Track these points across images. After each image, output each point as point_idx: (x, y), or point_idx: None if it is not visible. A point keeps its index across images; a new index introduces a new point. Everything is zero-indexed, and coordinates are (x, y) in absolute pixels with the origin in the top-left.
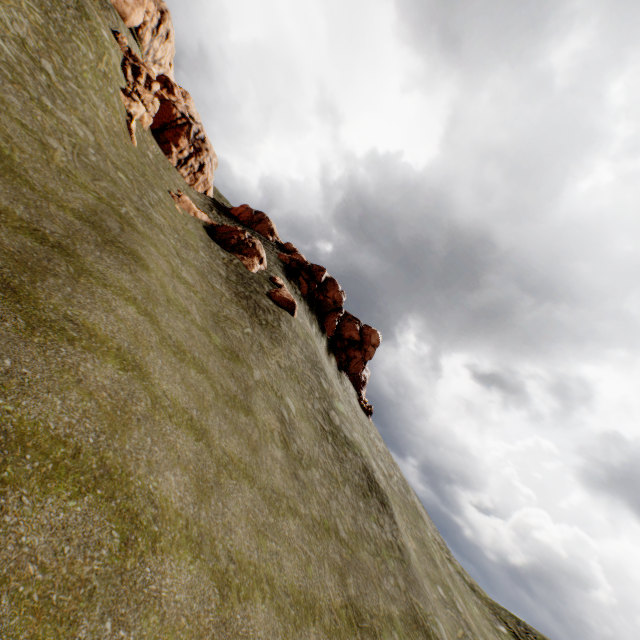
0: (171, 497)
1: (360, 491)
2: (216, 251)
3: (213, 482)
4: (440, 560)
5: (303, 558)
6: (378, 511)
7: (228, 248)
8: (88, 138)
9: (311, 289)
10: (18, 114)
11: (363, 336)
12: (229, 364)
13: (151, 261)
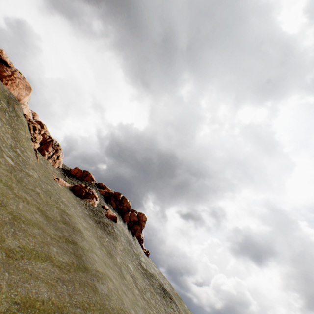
0: None
1: (162, 296)
2: (80, 202)
3: (135, 310)
4: None
5: None
6: (170, 302)
7: (82, 197)
8: (37, 176)
9: (117, 204)
10: (29, 186)
11: (139, 218)
12: (112, 259)
13: (80, 227)
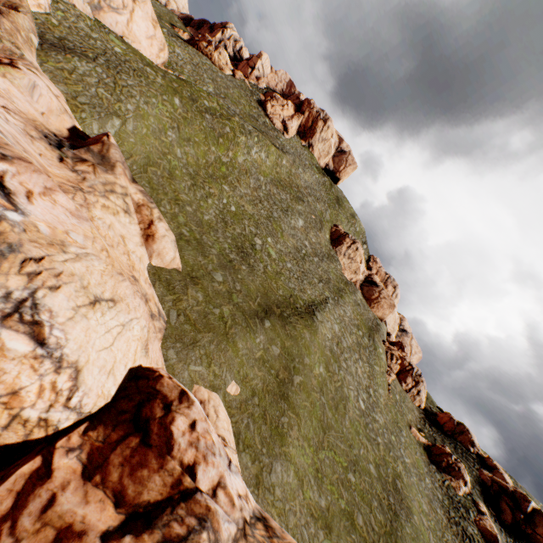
0: None
1: None
2: (433, 473)
3: None
4: None
5: None
6: None
7: (439, 468)
8: (382, 422)
9: (515, 517)
10: (372, 433)
11: None
12: None
13: (413, 505)
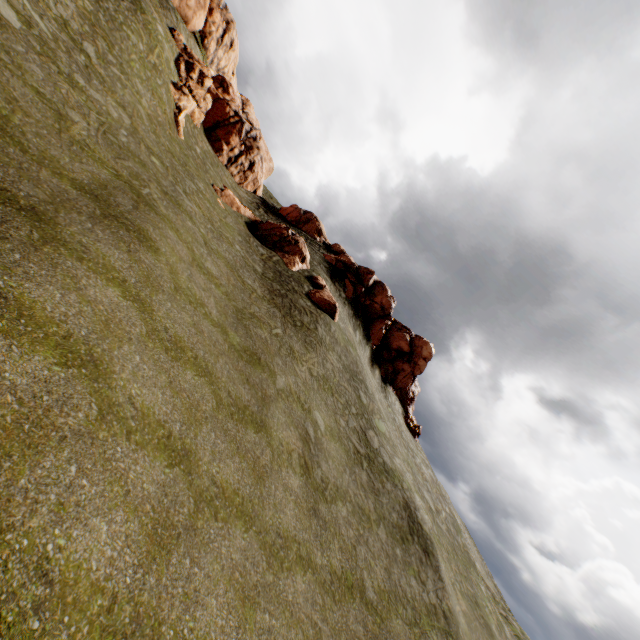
0: (91, 561)
1: (398, 533)
2: (255, 246)
3: (183, 527)
4: (496, 625)
5: (310, 633)
6: (419, 562)
7: (269, 245)
8: (123, 120)
9: (357, 293)
10: (36, 82)
11: (413, 347)
12: (245, 368)
13: (164, 244)
